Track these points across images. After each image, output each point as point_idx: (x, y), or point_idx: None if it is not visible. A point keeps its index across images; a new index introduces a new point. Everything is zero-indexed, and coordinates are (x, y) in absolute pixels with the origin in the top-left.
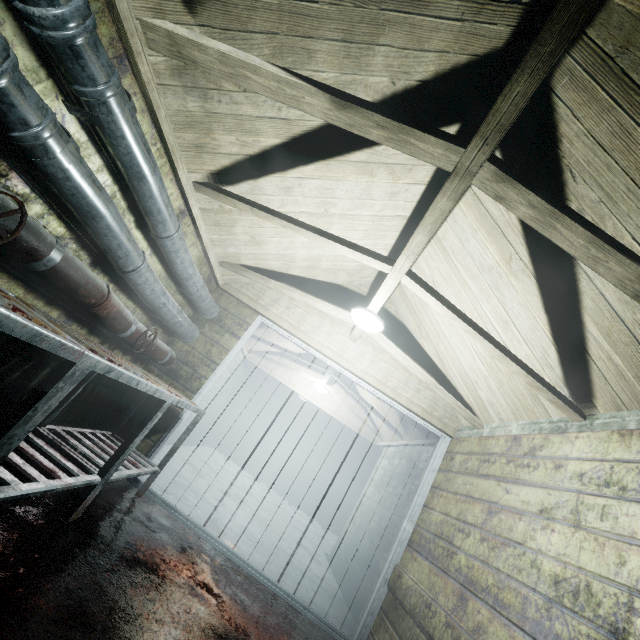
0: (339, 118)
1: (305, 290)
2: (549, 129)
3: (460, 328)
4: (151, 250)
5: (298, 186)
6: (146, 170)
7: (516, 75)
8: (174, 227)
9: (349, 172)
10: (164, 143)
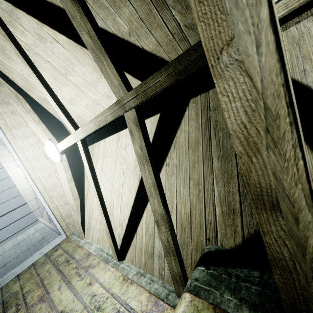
0: (67, 3)
1: (36, 111)
2: (179, 120)
3: (92, 186)
4: None
5: (50, 42)
6: None
7: (163, 69)
8: None
9: (88, 63)
10: None
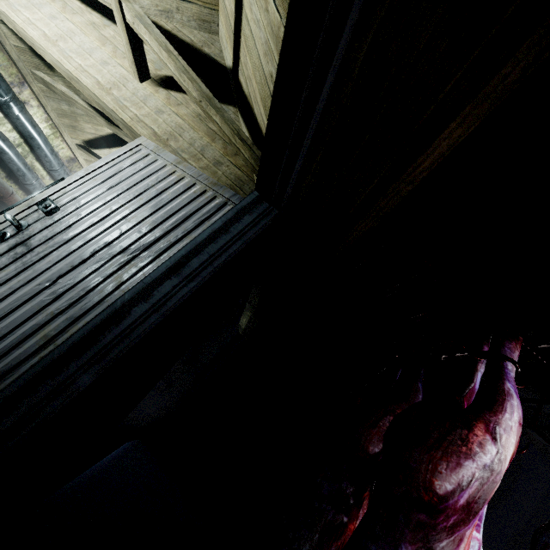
0: (112, 129)
1: None
2: None
3: None
4: (50, 177)
5: None
6: (34, 135)
7: None
8: (58, 166)
9: None
10: (53, 122)
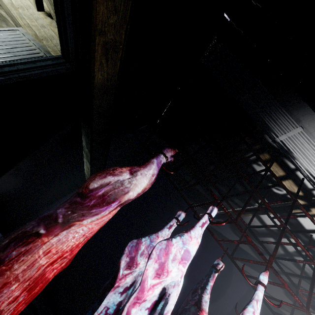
0: None
1: None
2: None
3: None
4: None
5: None
6: None
7: None
8: None
9: None
10: None
